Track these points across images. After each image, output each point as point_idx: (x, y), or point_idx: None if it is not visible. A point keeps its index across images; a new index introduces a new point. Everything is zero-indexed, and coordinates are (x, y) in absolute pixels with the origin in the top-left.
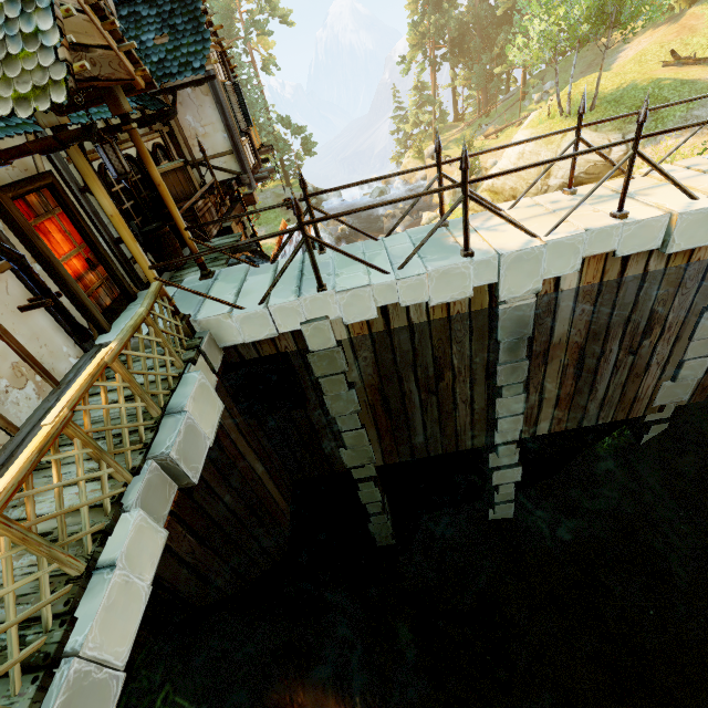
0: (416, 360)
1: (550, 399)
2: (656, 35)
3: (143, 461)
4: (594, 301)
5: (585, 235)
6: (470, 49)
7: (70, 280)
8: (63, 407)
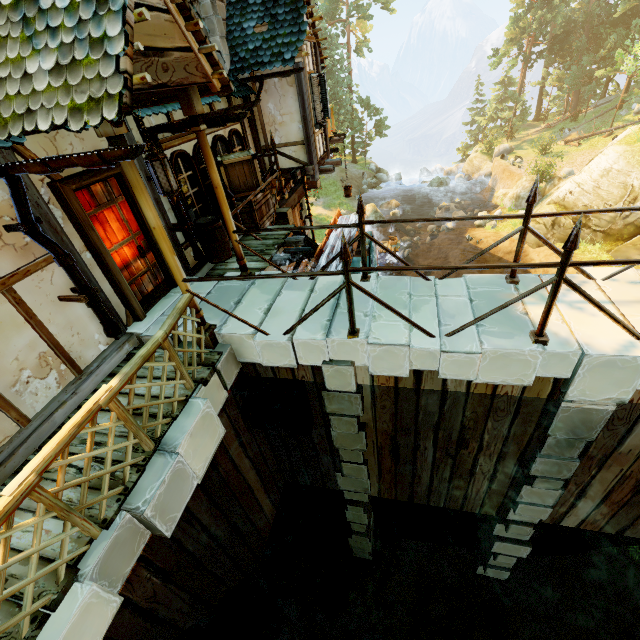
0: (440, 422)
1: (591, 500)
2: None
3: (117, 512)
4: None
5: None
6: (572, 48)
7: (115, 270)
8: (31, 472)
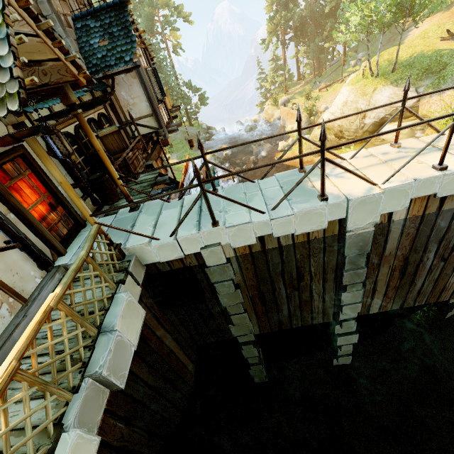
0: (284, 268)
1: (380, 291)
2: (434, 19)
3: (81, 380)
4: (417, 227)
5: (414, 183)
6: (308, 33)
7: (35, 222)
8: (12, 360)
